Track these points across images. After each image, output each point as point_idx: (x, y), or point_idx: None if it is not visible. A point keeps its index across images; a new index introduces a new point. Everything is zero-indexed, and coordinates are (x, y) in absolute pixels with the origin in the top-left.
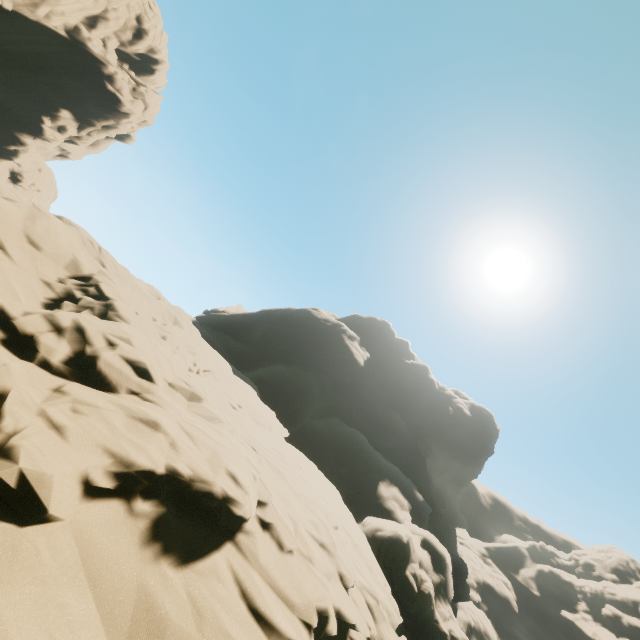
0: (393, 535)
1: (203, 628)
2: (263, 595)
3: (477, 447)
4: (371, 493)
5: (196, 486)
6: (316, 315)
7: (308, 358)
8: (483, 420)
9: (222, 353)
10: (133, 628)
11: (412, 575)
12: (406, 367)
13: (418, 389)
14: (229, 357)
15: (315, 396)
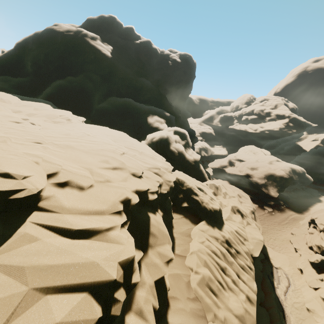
0: (160, 137)
1: (25, 281)
2: (76, 224)
3: (187, 77)
4: (145, 124)
5: None
6: (58, 30)
7: (74, 67)
8: (187, 61)
9: (12, 91)
10: None
11: (173, 147)
12: (138, 46)
13: (150, 58)
14: (20, 92)
15: (92, 90)
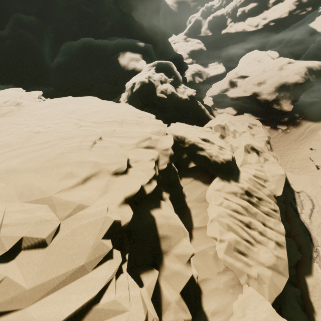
0: (140, 85)
1: None
2: (46, 319)
3: None
4: (119, 69)
5: None
6: None
7: None
8: None
9: None
10: None
11: (160, 93)
12: None
13: None
14: None
15: (34, 43)
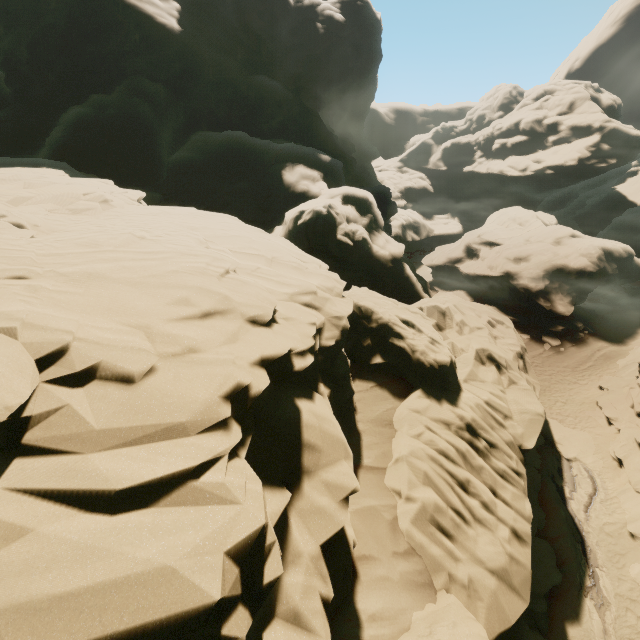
0: (312, 216)
1: None
2: (117, 475)
3: (364, 61)
4: (280, 188)
5: None
6: None
7: (101, 70)
8: (360, 17)
9: None
10: None
11: (344, 236)
12: None
13: (271, 22)
14: None
15: (151, 122)
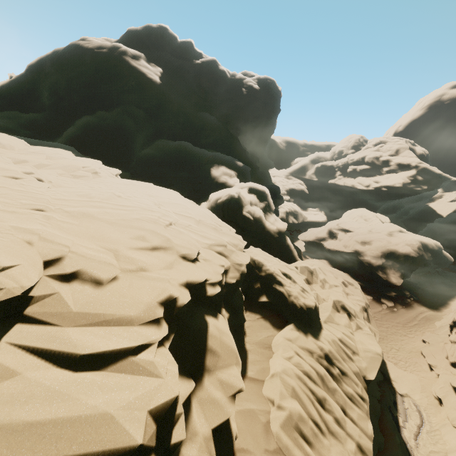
0: (228, 198)
1: None
2: (82, 344)
3: (269, 111)
4: (208, 179)
5: None
6: (86, 46)
7: (107, 98)
8: (269, 88)
9: (20, 132)
10: None
11: (247, 213)
12: (198, 68)
13: (215, 85)
14: (31, 133)
15: (133, 130)
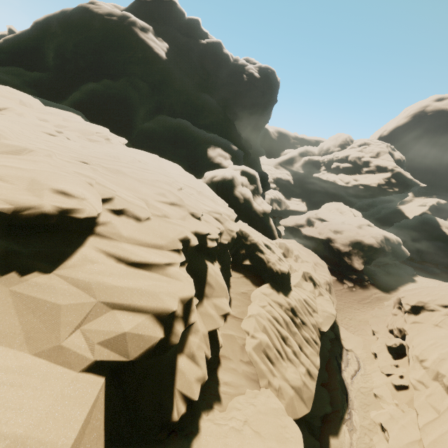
0: (223, 177)
1: (93, 294)
2: (135, 253)
3: (266, 101)
4: (204, 158)
5: (24, 215)
6: (96, 11)
7: (113, 67)
8: (268, 78)
9: (25, 90)
10: (26, 328)
11: (239, 192)
12: (203, 48)
13: (218, 67)
14: (36, 92)
15: (136, 102)
